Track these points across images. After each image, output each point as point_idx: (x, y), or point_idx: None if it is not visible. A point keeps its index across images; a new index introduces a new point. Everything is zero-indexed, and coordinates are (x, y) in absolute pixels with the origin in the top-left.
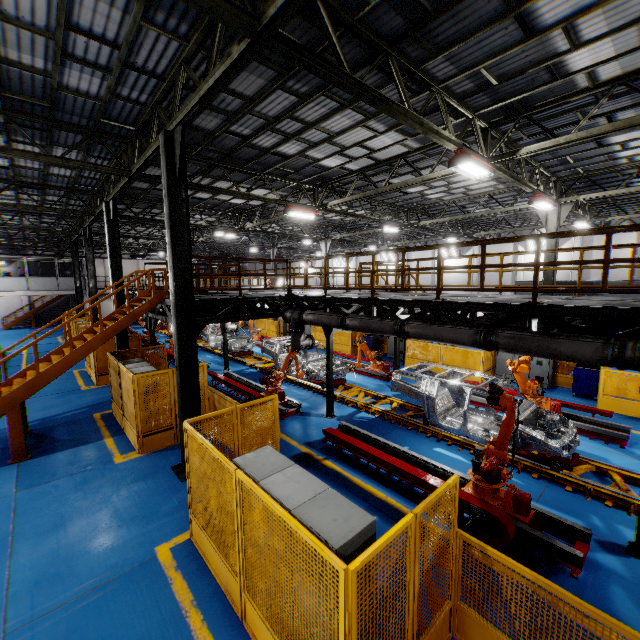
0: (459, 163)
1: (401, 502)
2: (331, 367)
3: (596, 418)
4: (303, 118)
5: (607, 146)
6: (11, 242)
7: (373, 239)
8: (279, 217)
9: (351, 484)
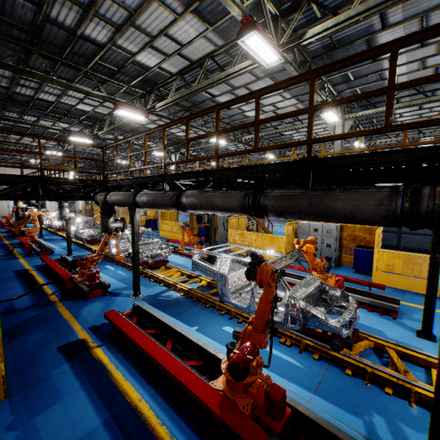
0: (245, 34)
1: (155, 407)
2: (136, 247)
3: (372, 290)
4: None
5: (379, 61)
6: None
7: None
8: (121, 122)
9: (107, 382)
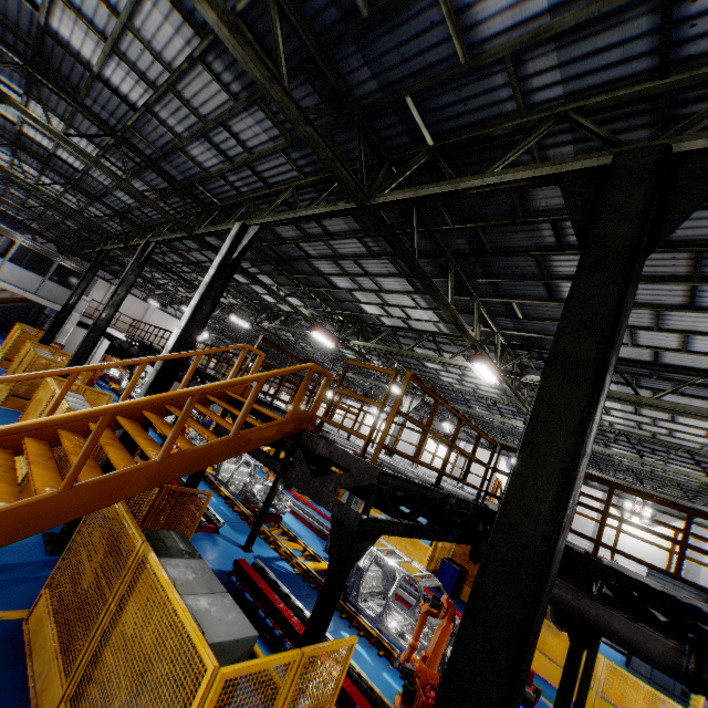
0: None
1: None
2: None
3: None
4: (707, 264)
5: None
6: (15, 213)
7: (447, 414)
8: (421, 354)
9: None
